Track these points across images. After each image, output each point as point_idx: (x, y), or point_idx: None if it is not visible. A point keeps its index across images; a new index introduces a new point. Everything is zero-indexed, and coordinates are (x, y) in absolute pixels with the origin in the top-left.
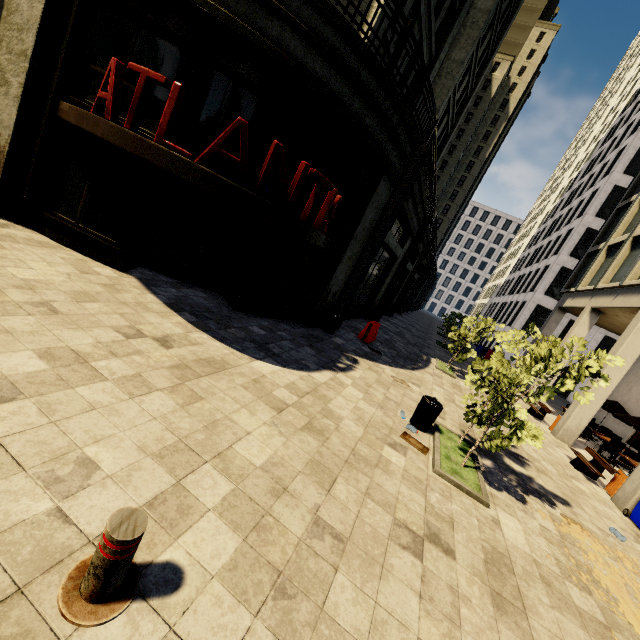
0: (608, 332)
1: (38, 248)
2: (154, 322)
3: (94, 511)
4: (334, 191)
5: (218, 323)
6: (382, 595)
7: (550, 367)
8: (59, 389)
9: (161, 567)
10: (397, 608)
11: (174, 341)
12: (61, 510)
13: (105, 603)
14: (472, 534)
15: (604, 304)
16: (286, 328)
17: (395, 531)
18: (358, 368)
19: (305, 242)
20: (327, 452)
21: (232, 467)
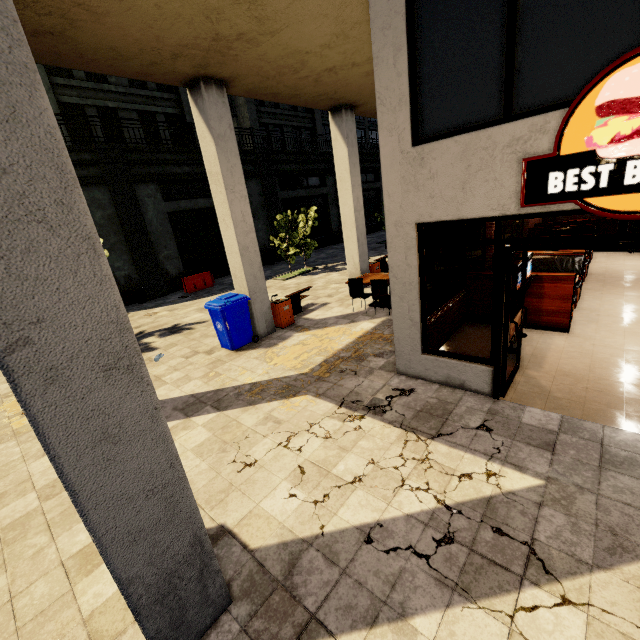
0: None
1: None
2: None
3: None
4: None
5: None
6: None
7: None
8: None
9: None
10: None
11: None
12: None
13: None
14: None
15: None
16: None
17: None
18: None
19: None
20: None
21: None
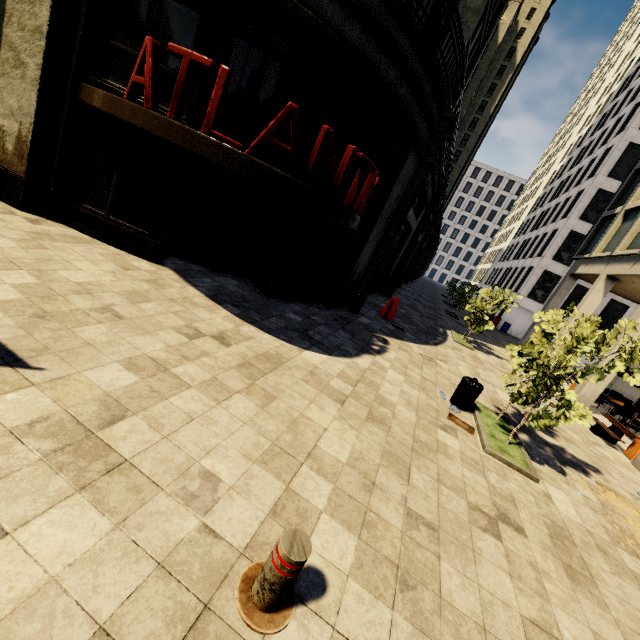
0: (614, 295)
1: (75, 245)
2: (205, 318)
3: (233, 524)
4: (375, 173)
5: (259, 313)
6: (481, 578)
7: (602, 351)
8: (156, 401)
9: (305, 572)
10: (496, 589)
11: (230, 337)
12: (207, 526)
13: (277, 611)
14: (532, 511)
15: (621, 271)
16: (317, 312)
17: (472, 515)
18: (390, 349)
19: (334, 224)
20: (394, 441)
21: (324, 466)
